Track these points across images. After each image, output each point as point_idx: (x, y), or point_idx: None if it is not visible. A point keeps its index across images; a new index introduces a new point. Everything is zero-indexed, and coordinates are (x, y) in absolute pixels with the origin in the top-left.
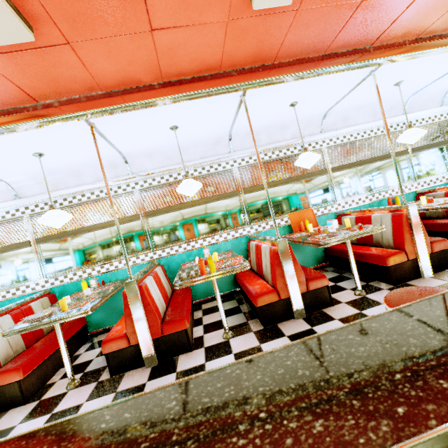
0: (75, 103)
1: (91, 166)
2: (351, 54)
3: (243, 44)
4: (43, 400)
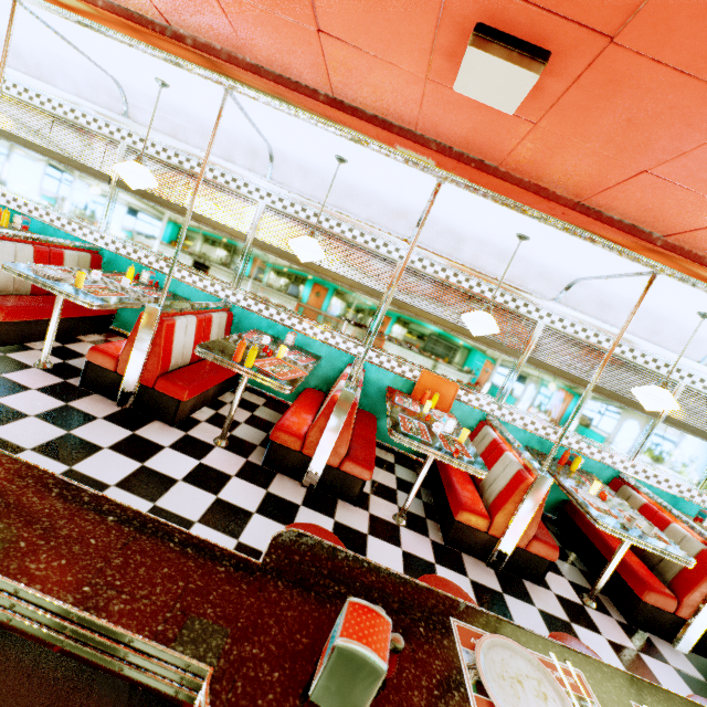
0: (211, 54)
1: (227, 134)
2: (621, 229)
3: (451, 118)
4: (7, 356)
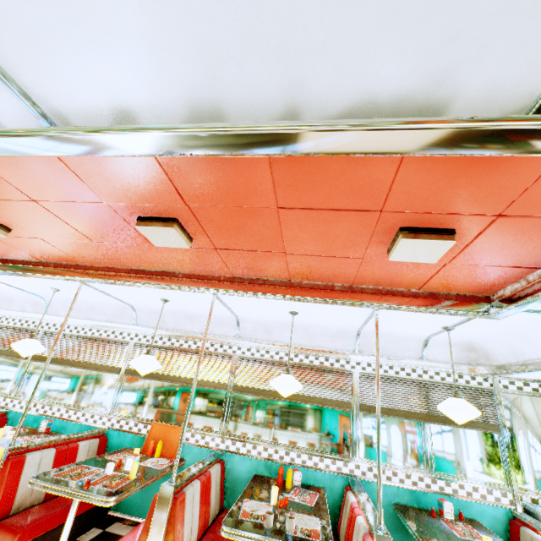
0: None
1: (20, 297)
2: (157, 275)
3: (31, 249)
4: None
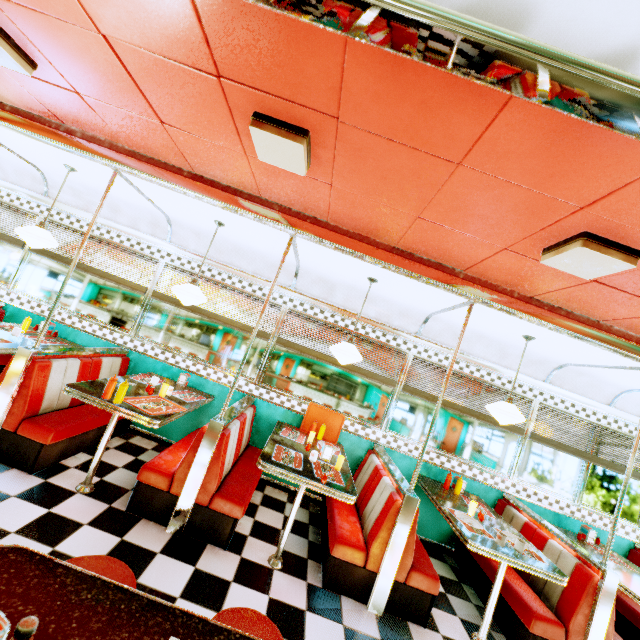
0: (97, 143)
1: (132, 208)
2: (430, 266)
3: (278, 185)
4: None
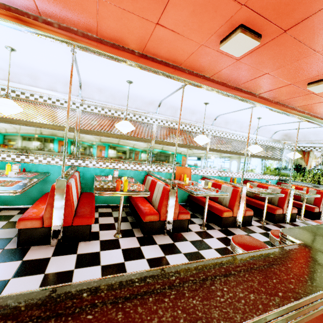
0: (72, 33)
1: (49, 76)
2: (248, 94)
3: (201, 60)
4: None
